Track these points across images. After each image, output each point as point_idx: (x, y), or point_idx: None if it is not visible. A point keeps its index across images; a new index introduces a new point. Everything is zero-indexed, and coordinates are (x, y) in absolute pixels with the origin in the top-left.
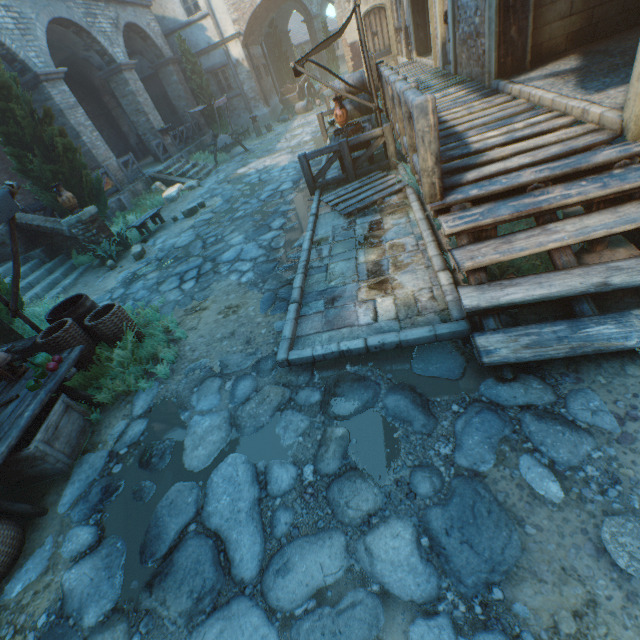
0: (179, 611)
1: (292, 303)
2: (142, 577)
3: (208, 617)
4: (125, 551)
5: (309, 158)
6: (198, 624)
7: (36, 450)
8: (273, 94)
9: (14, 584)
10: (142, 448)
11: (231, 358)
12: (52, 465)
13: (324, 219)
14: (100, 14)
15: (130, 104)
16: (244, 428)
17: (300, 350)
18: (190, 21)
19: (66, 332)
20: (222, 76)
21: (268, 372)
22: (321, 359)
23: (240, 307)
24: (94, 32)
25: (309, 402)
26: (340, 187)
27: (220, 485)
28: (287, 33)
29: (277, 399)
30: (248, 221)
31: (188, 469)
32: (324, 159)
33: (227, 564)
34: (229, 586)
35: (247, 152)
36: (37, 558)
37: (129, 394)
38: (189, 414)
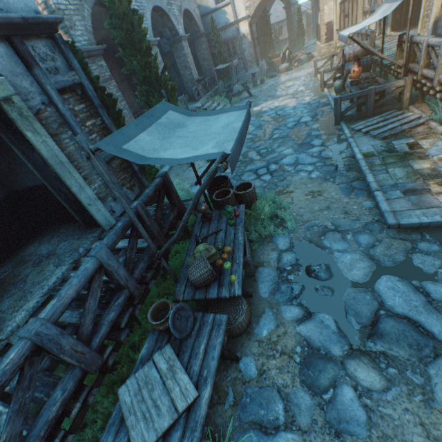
0: (407, 354)
1: (376, 191)
2: (360, 334)
3: (434, 359)
4: (334, 320)
5: (342, 99)
6: (429, 362)
7: (248, 259)
8: (259, 58)
9: (259, 330)
10: (304, 267)
11: (339, 221)
12: (249, 270)
13: (360, 140)
14: (173, 3)
15: (181, 63)
16: (383, 261)
17: (406, 219)
18: (217, 8)
19: (231, 196)
20: (231, 45)
21: (379, 231)
22: (425, 225)
23: (322, 192)
24: (170, 15)
25: (431, 250)
26: (359, 120)
27: (387, 291)
28: (268, 16)
29: (401, 247)
30: (288, 140)
31: (353, 281)
32: (332, 102)
33: (429, 333)
34: (440, 345)
35: (251, 97)
36: (266, 318)
37: (266, 237)
38: (329, 251)
